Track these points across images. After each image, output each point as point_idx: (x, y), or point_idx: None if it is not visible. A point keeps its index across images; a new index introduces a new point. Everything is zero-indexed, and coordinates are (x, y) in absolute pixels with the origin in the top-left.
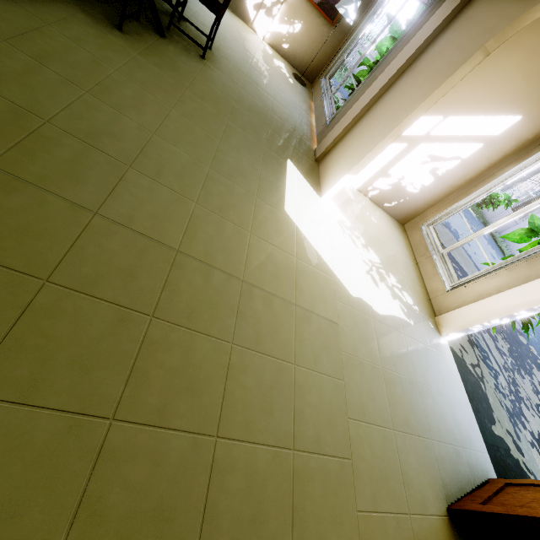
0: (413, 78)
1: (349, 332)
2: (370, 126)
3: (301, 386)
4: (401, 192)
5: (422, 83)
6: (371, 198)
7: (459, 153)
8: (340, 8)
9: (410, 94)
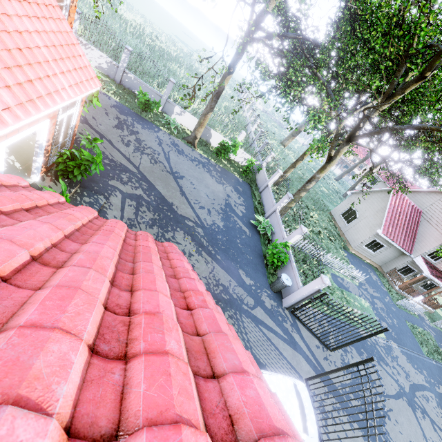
0: None
1: None
2: None
3: None
4: None
5: None
6: None
7: None
8: None
9: None
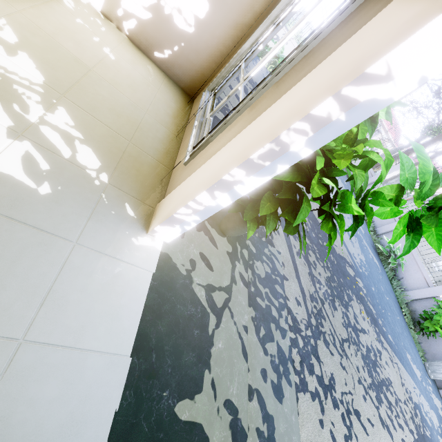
0: None
1: None
2: None
3: None
4: (170, 29)
5: None
6: (131, 37)
7: None
8: None
9: None
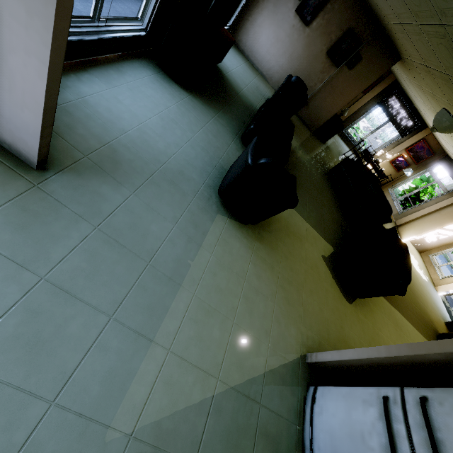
0: (439, 216)
1: (419, 278)
2: (423, 224)
3: (416, 283)
4: (423, 241)
5: (443, 219)
6: (410, 241)
7: (448, 234)
8: (405, 172)
9: (438, 220)
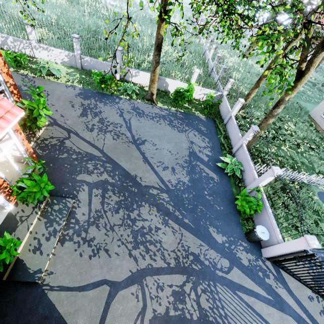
0: None
1: None
2: None
3: None
4: (18, 157)
5: None
6: (15, 161)
7: None
8: None
9: None
